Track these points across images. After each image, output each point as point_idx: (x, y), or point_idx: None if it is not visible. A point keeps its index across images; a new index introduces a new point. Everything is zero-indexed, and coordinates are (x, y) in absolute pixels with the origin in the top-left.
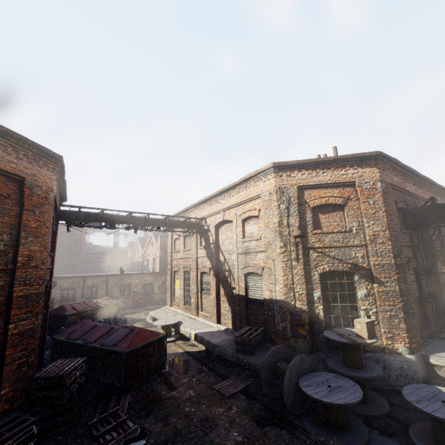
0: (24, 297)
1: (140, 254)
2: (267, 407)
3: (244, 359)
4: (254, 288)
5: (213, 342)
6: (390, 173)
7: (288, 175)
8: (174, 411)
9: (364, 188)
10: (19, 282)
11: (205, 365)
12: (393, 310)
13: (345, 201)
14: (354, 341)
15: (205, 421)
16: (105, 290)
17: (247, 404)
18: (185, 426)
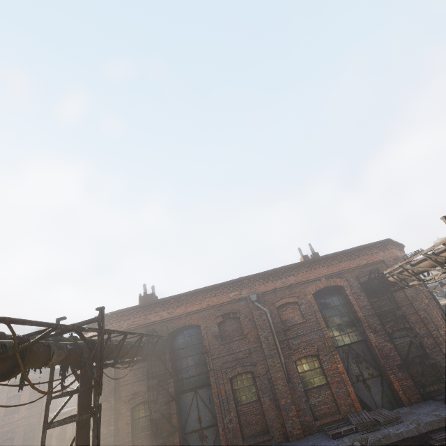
0: None
1: None
2: None
3: None
4: None
5: None
6: (118, 322)
7: None
8: None
9: None
10: None
11: None
12: None
13: None
14: None
15: None
16: None
17: None
18: None
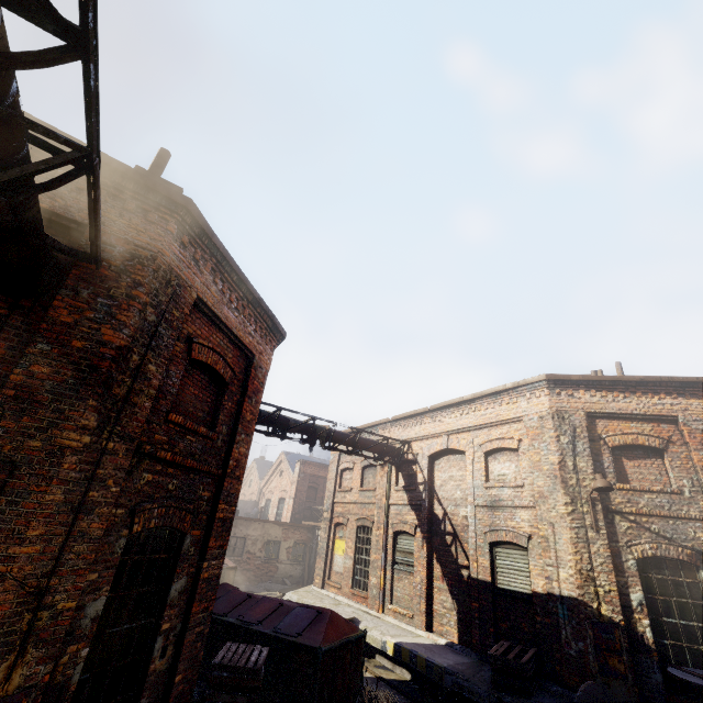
0: (222, 521)
1: (254, 487)
2: None
3: None
4: (508, 570)
5: (439, 663)
6: None
7: (569, 394)
8: None
9: (694, 428)
10: (223, 497)
11: None
12: None
13: (664, 443)
14: None
15: None
16: None
17: None
18: None
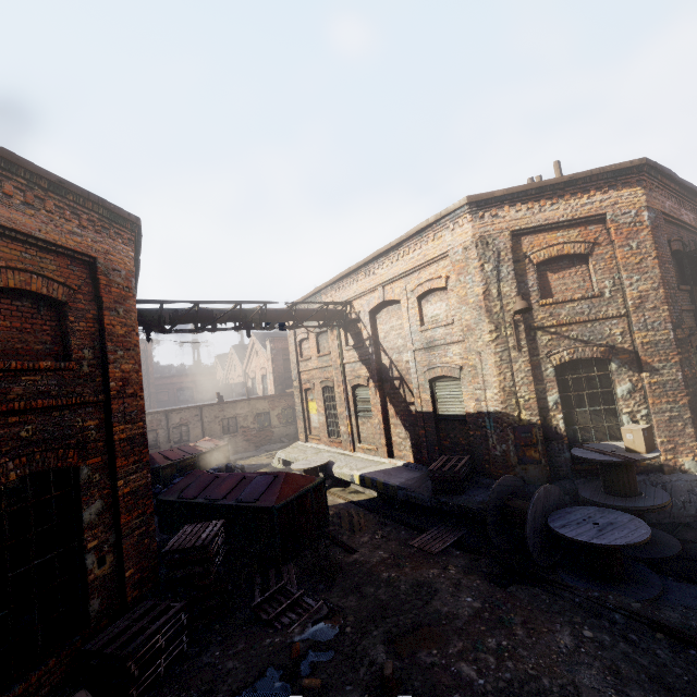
0: (128, 440)
1: (239, 371)
2: (499, 561)
3: (449, 501)
4: (446, 399)
5: (393, 483)
6: (660, 194)
7: (493, 215)
8: (367, 579)
9: (621, 224)
10: (117, 419)
11: (386, 516)
12: (674, 409)
13: (590, 248)
14: (626, 458)
15: (418, 588)
16: (200, 429)
17: (468, 561)
18: (392, 596)
